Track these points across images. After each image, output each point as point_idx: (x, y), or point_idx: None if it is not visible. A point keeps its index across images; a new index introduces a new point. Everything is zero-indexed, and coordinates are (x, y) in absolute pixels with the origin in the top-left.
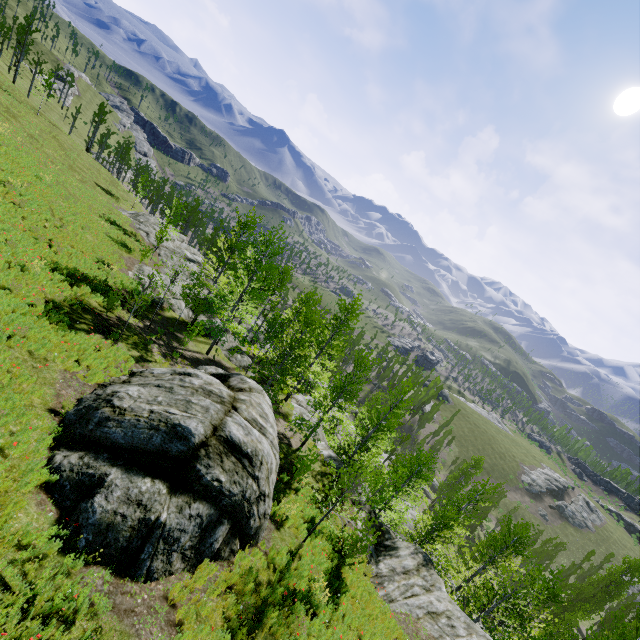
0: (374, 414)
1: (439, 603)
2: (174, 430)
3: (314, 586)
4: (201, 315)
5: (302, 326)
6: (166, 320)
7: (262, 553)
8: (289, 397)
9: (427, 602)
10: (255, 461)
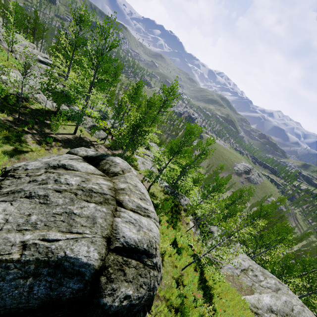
0: (189, 159)
1: (244, 262)
2: (60, 267)
3: (202, 310)
4: (62, 104)
5: (145, 108)
6: (34, 111)
7: (164, 305)
8: (134, 153)
9: (239, 263)
10: (151, 252)
